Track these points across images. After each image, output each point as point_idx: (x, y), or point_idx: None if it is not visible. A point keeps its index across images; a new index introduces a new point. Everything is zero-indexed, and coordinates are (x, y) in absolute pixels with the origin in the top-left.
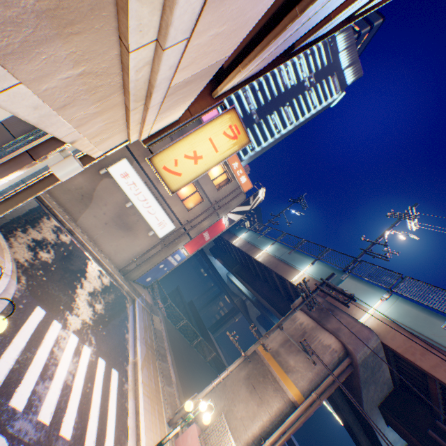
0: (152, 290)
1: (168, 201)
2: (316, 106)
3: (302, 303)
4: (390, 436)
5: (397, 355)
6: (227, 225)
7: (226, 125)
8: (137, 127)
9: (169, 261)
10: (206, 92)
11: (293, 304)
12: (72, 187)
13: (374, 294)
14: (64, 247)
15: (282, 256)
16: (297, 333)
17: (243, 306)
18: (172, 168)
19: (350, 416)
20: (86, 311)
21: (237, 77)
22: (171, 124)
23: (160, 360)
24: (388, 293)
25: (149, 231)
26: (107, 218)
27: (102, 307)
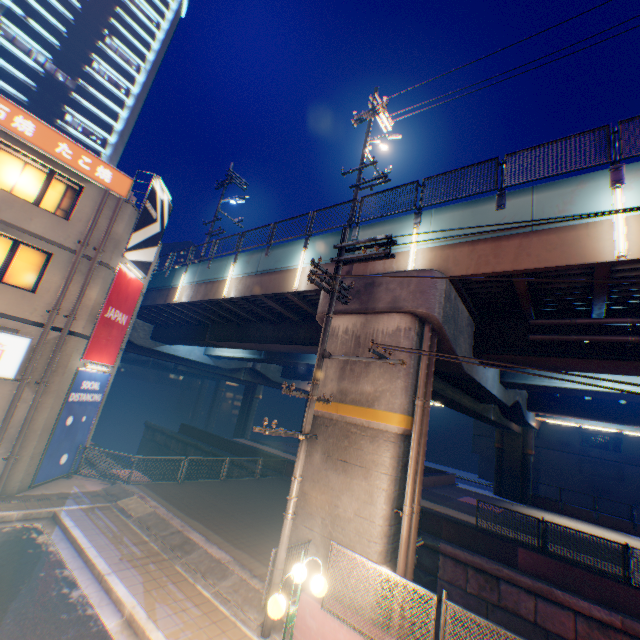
0: (93, 466)
1: None
2: (160, 24)
3: (333, 299)
4: (489, 375)
5: (468, 281)
6: (143, 277)
7: None
8: None
9: (80, 403)
10: None
11: (320, 316)
12: None
13: (404, 228)
14: None
15: (261, 267)
16: (350, 347)
17: (257, 376)
18: None
19: (448, 390)
20: None
21: None
22: None
23: (183, 558)
24: (417, 214)
25: None
26: None
27: None
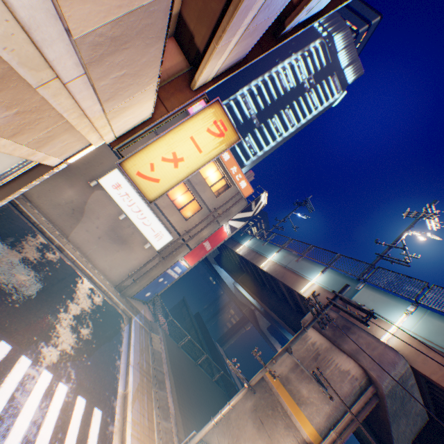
0: (154, 305)
1: (165, 210)
2: (317, 107)
3: (313, 321)
4: None
5: (431, 381)
6: (229, 233)
7: (210, 120)
8: (85, 123)
9: (169, 274)
10: (184, 84)
11: (303, 320)
12: (62, 201)
13: (396, 307)
14: (49, 266)
15: (289, 264)
16: (309, 355)
17: (252, 316)
18: (148, 173)
19: None
20: (68, 338)
21: (214, 57)
22: (144, 122)
23: (157, 388)
24: (413, 305)
25: (145, 243)
26: (100, 232)
27: (90, 332)
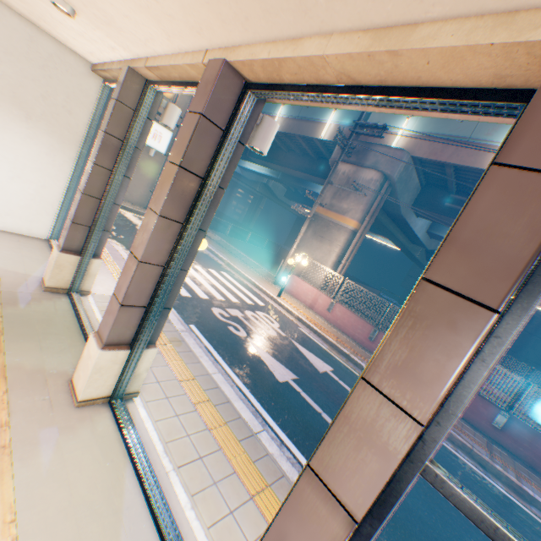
0: None
1: None
2: None
3: (341, 154)
4: (417, 224)
5: (421, 162)
6: None
7: None
8: None
9: None
10: None
11: (330, 160)
12: None
13: (399, 116)
14: None
15: (299, 115)
16: (341, 183)
17: (266, 192)
18: None
19: (389, 226)
20: None
21: None
22: None
23: (238, 258)
24: None
25: (146, 152)
26: None
27: None
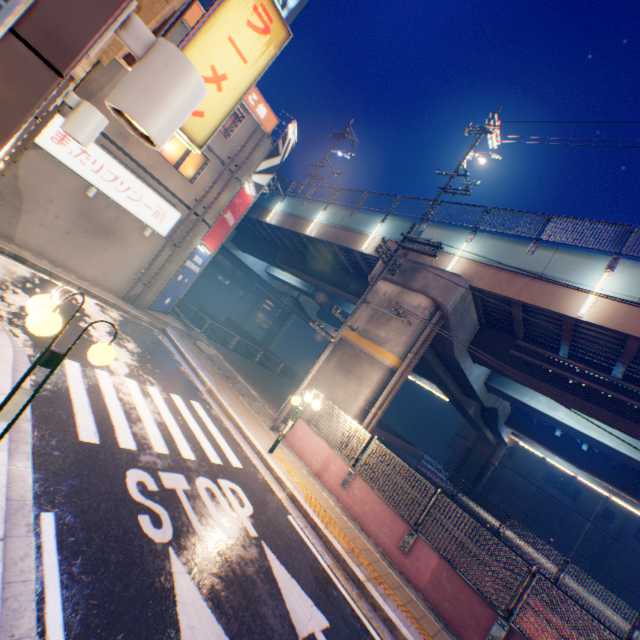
0: (177, 315)
1: (155, 173)
2: None
3: (385, 269)
4: (476, 372)
5: (484, 294)
6: (254, 196)
7: (249, 6)
8: None
9: (189, 269)
10: None
11: (371, 276)
12: None
13: (458, 239)
14: (29, 283)
15: (343, 223)
16: (382, 305)
17: (297, 306)
18: None
19: (440, 369)
20: (121, 353)
21: None
22: None
23: (233, 383)
24: (473, 233)
25: (143, 230)
26: (65, 224)
27: (135, 346)
